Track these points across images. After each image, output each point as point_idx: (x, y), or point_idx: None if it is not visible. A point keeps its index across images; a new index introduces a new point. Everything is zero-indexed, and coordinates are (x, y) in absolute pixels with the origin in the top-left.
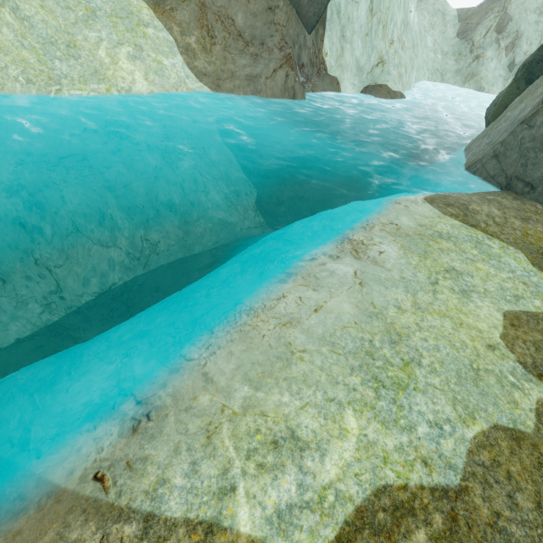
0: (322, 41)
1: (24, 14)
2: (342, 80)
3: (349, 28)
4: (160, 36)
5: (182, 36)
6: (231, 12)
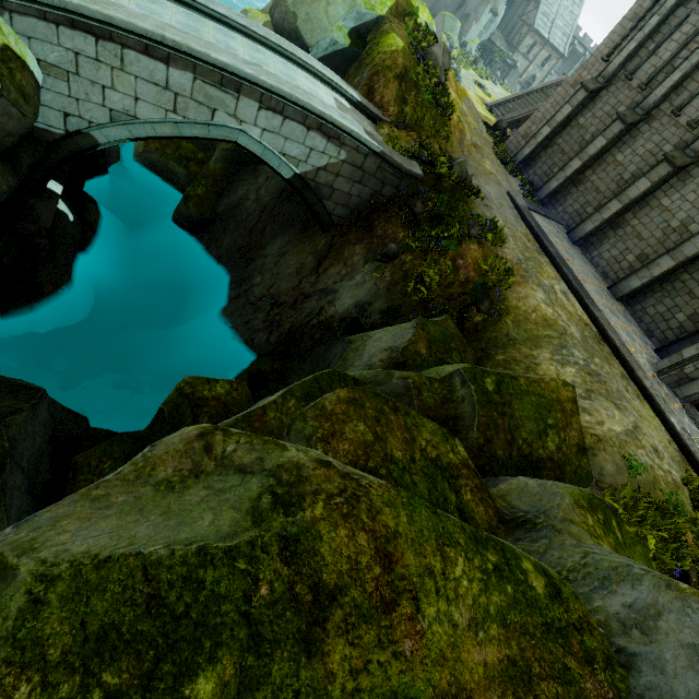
0: None
1: None
2: None
3: None
4: None
5: None
6: None
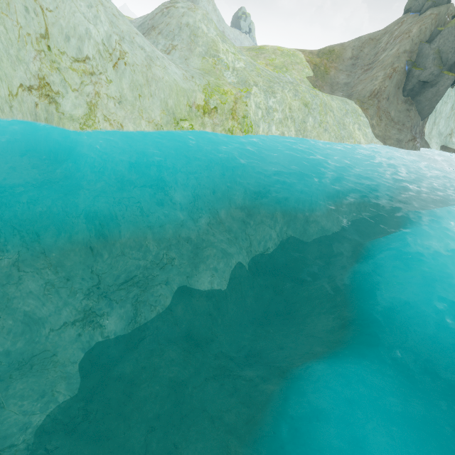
0: (425, 124)
1: (334, 113)
2: (431, 142)
3: (438, 118)
4: (364, 120)
5: (371, 120)
6: (389, 110)
